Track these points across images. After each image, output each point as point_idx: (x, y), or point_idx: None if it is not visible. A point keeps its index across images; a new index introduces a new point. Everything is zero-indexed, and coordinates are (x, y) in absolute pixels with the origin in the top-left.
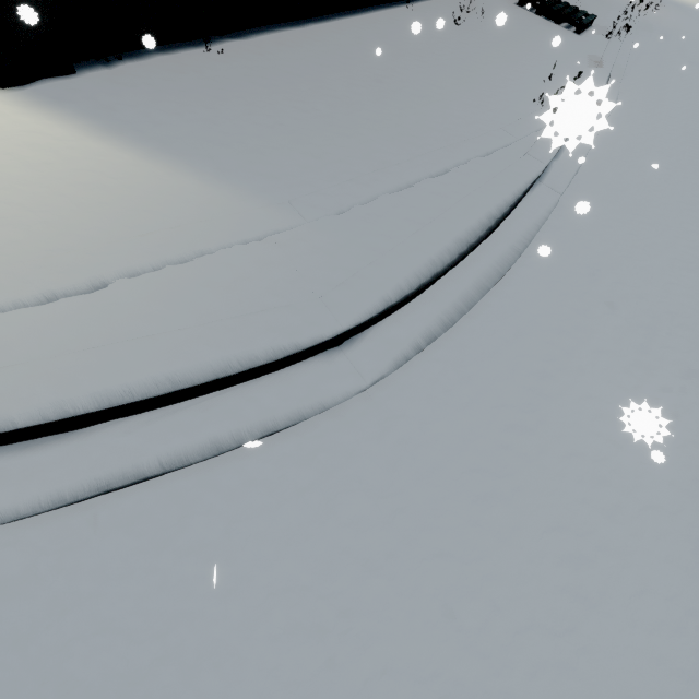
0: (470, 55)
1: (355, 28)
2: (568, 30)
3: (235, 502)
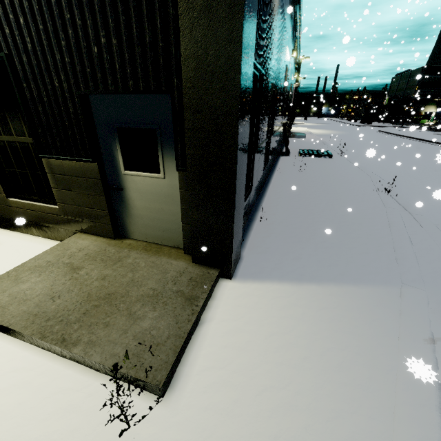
0: (322, 181)
1: (278, 188)
2: (326, 158)
3: None
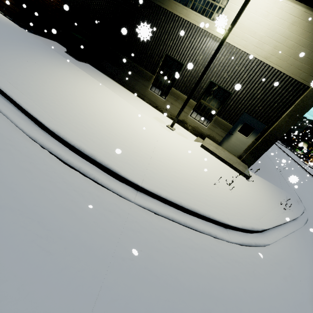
0: None
1: None
2: None
3: (312, 226)
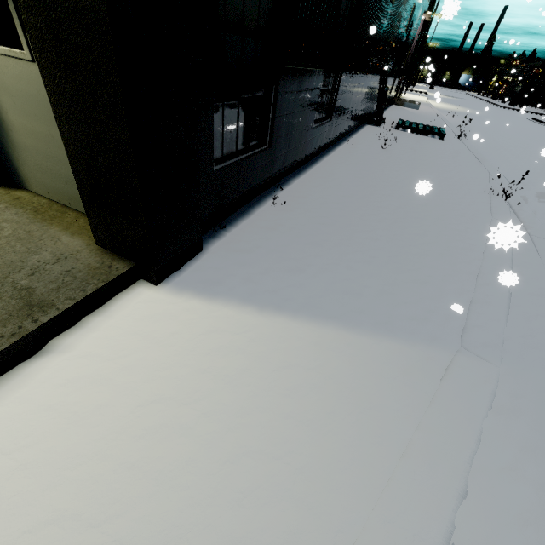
0: (411, 166)
1: (336, 164)
2: (435, 138)
3: None
